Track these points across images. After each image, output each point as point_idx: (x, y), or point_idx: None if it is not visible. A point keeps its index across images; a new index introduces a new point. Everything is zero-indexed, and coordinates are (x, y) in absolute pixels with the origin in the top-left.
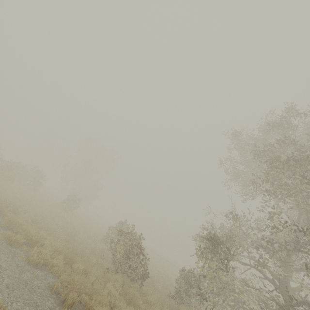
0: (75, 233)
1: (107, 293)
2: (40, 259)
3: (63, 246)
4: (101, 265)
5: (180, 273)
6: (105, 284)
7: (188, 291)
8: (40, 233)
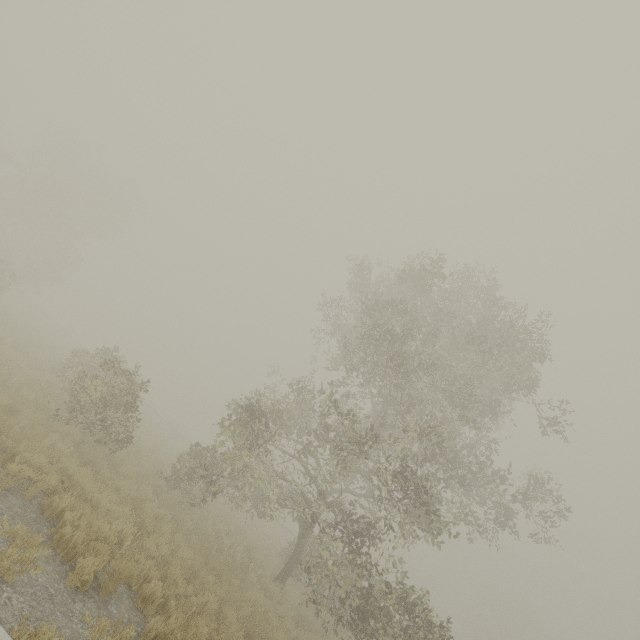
0: None
1: (48, 447)
2: None
3: None
4: (45, 408)
5: (190, 449)
6: (47, 435)
7: (193, 473)
8: None
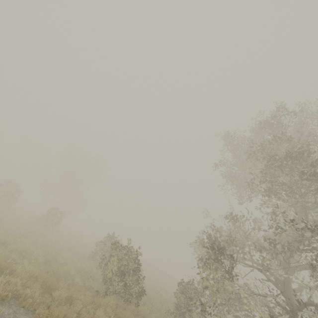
0: (57, 252)
1: None
2: (8, 292)
3: (40, 271)
4: (90, 287)
5: (179, 286)
6: (95, 310)
7: (188, 305)
8: (10, 257)
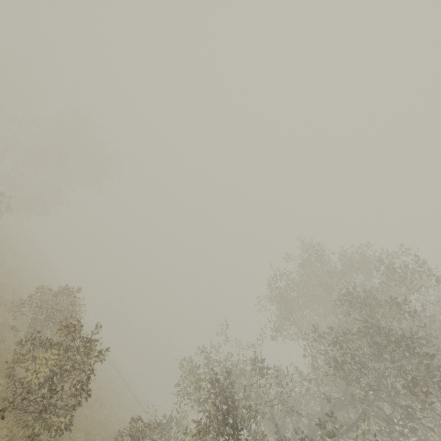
0: None
1: None
2: None
3: None
4: None
5: (129, 423)
6: None
7: None
8: None
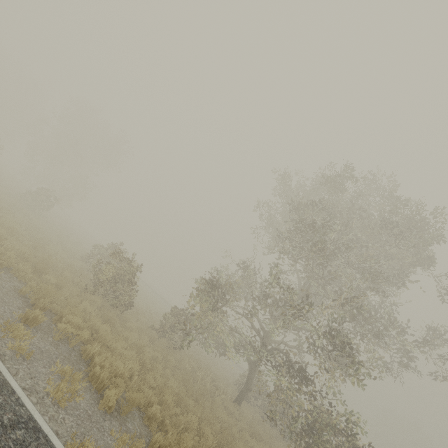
0: (45, 241)
1: (82, 310)
2: (3, 261)
3: (30, 253)
4: (78, 283)
5: (171, 310)
6: (81, 302)
7: (174, 327)
8: None
